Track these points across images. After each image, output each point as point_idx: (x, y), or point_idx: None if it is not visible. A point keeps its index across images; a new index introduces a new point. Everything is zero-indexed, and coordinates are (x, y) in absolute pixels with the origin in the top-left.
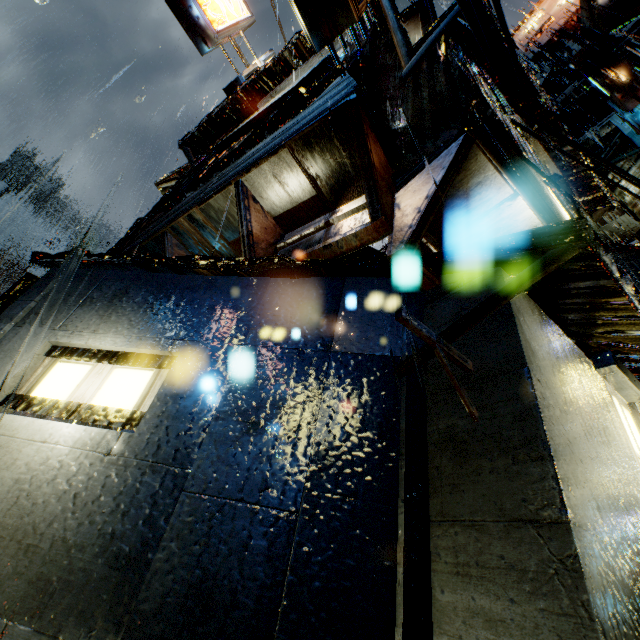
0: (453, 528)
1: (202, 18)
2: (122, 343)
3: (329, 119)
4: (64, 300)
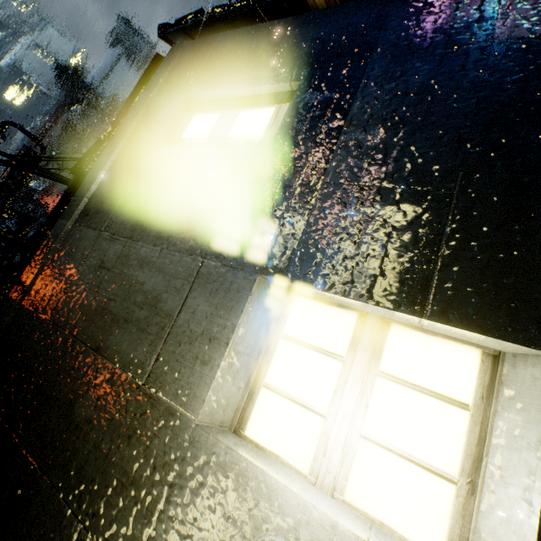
0: None
1: None
2: (244, 86)
3: None
4: (189, 66)
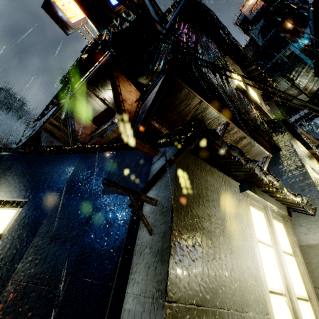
0: (131, 298)
1: (64, 17)
2: (2, 196)
3: (100, 70)
4: None
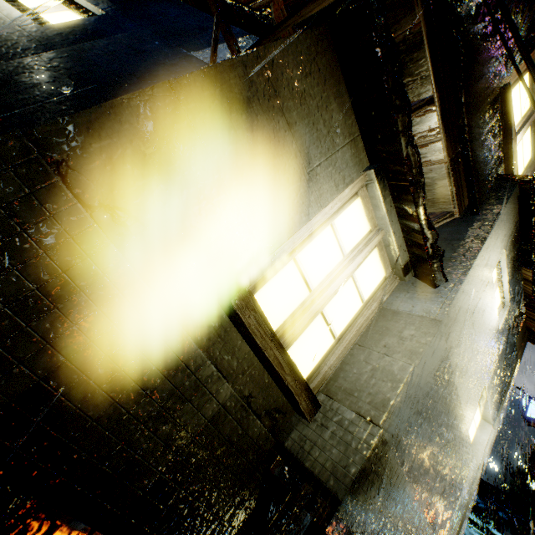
0: None
1: None
2: None
3: None
4: None
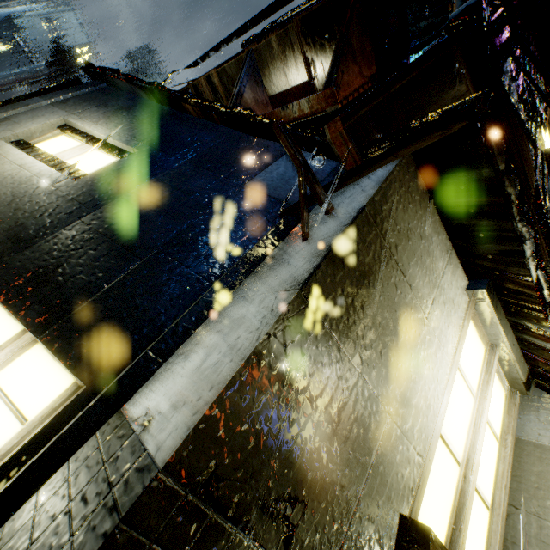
0: (235, 300)
1: None
2: (106, 134)
3: None
4: (89, 100)
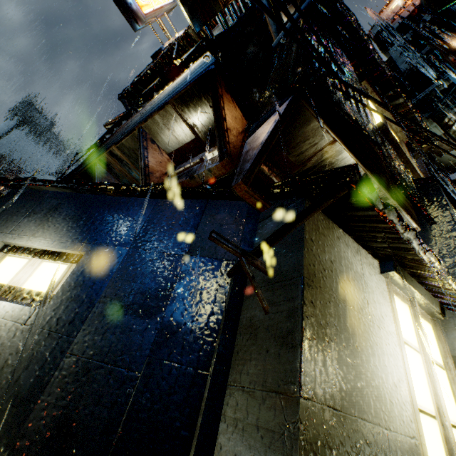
0: (238, 392)
1: (133, 4)
2: (48, 244)
3: (197, 83)
4: (17, 212)
